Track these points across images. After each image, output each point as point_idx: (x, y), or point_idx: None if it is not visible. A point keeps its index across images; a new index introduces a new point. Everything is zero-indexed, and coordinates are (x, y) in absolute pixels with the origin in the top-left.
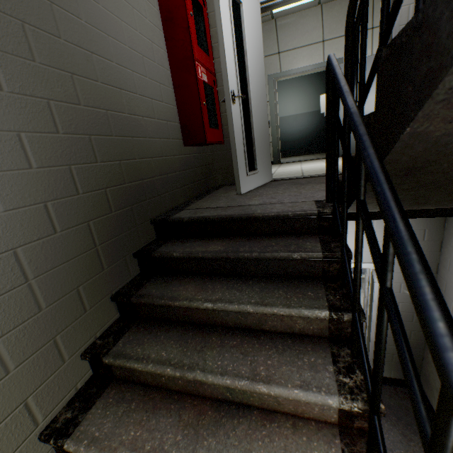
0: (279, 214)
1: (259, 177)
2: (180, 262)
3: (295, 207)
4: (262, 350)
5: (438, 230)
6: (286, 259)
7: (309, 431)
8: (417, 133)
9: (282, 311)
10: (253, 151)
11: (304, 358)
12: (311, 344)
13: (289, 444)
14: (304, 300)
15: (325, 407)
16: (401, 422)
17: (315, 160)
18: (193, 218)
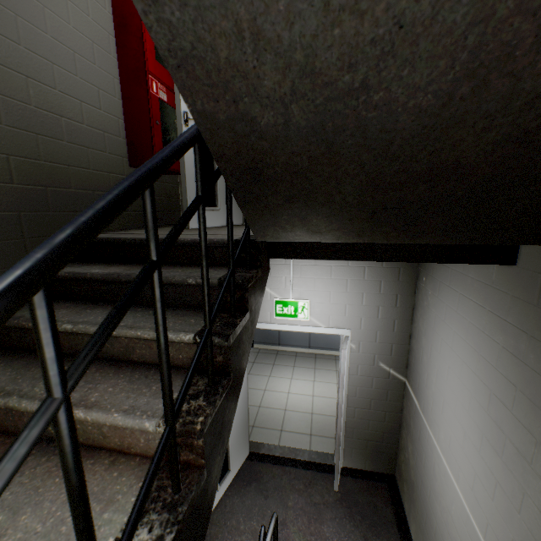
0: (195, 240)
1: (221, 216)
2: (67, 284)
3: (220, 237)
4: (113, 378)
5: (410, 296)
6: (184, 285)
7: (127, 467)
8: (202, 113)
9: (146, 333)
10: (214, 186)
11: (154, 386)
12: (174, 374)
13: (93, 480)
14: (180, 325)
15: (151, 436)
16: (366, 522)
17: None
18: (102, 238)
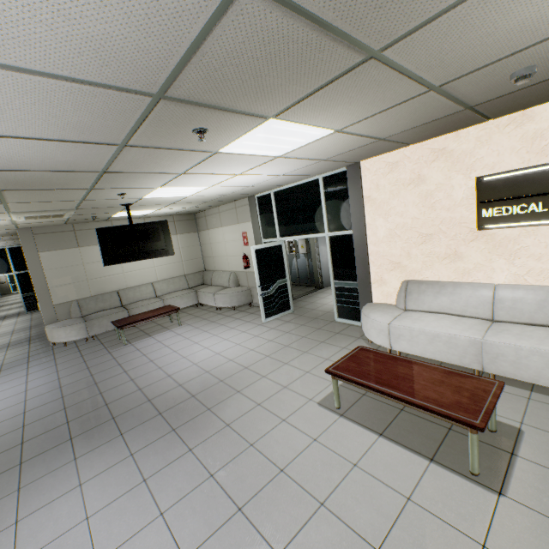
0: None
1: None
2: None
3: None
4: None
5: None
6: None
7: None
8: None
9: None
10: None
11: None
12: None
13: None
14: None
15: None
16: None
17: (314, 293)
18: None
